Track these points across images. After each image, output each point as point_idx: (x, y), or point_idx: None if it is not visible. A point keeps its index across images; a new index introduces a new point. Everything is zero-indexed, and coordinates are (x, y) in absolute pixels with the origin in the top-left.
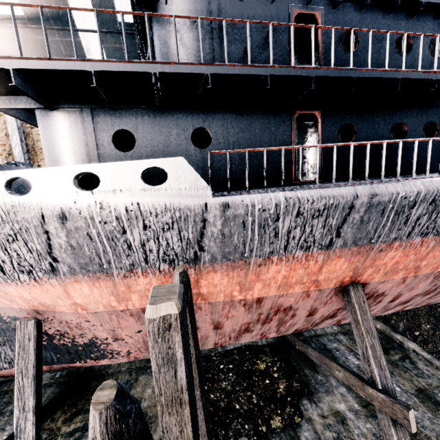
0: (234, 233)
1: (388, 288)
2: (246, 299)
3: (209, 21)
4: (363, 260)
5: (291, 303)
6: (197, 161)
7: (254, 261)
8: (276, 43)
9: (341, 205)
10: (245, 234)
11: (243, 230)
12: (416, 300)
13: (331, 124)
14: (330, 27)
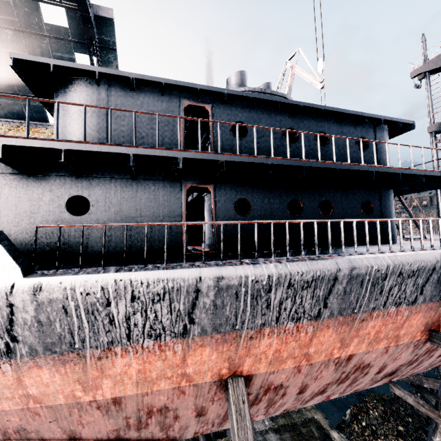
0: (55, 320)
1: (284, 379)
2: (97, 400)
3: (98, 104)
4: (234, 349)
5: (164, 402)
6: (71, 229)
7: (91, 353)
8: (166, 126)
9: (184, 288)
10: (69, 321)
11: (66, 317)
12: (334, 388)
13: (224, 198)
14: (196, 119)
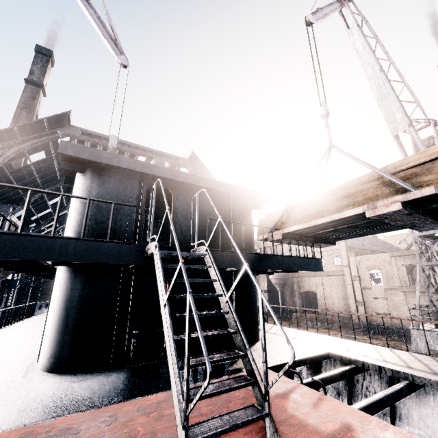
0: None
1: None
2: None
3: None
4: None
5: None
6: None
7: None
8: None
9: None
10: None
11: None
12: None
13: None
14: None
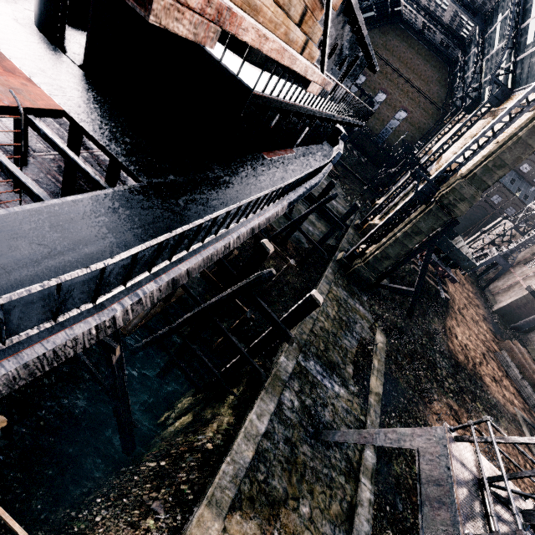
0: None
1: None
2: None
3: None
4: None
5: None
6: None
7: None
8: None
9: None
10: None
11: None
12: None
13: None
14: None
